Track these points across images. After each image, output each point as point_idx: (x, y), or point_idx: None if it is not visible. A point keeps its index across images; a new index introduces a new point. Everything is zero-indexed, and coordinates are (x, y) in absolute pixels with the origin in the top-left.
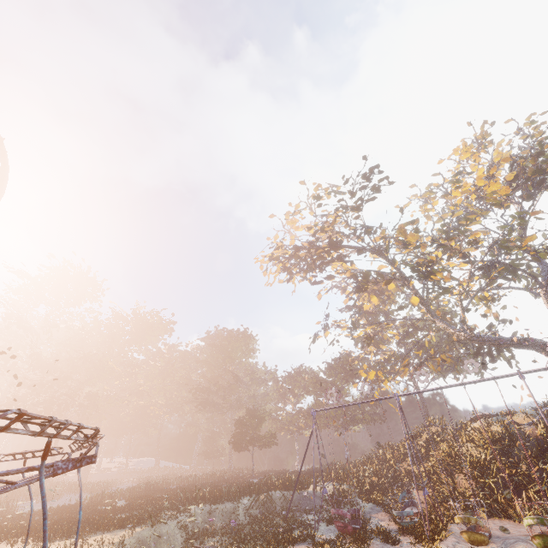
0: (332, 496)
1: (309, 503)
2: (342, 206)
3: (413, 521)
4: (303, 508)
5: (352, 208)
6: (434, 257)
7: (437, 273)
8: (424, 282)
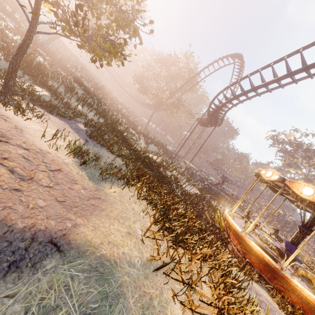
0: (235, 194)
1: (230, 192)
2: (308, 148)
3: (251, 209)
4: (229, 192)
5: (311, 151)
6: (314, 180)
7: (311, 183)
8: (313, 177)
